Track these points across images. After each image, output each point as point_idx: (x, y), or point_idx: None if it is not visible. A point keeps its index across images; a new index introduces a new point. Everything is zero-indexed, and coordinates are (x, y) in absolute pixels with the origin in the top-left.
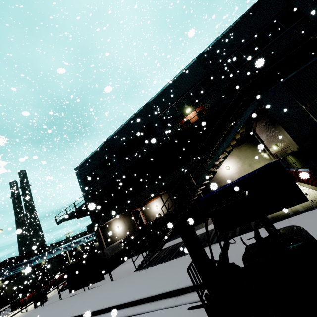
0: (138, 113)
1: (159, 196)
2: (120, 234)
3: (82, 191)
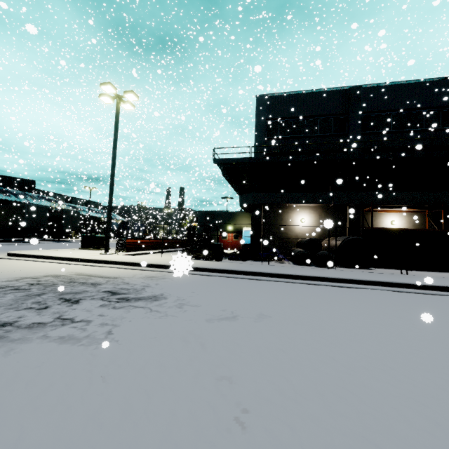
0: (444, 81)
1: (409, 211)
2: (301, 230)
3: (257, 138)
